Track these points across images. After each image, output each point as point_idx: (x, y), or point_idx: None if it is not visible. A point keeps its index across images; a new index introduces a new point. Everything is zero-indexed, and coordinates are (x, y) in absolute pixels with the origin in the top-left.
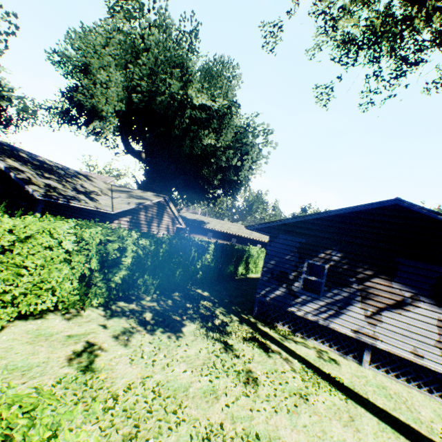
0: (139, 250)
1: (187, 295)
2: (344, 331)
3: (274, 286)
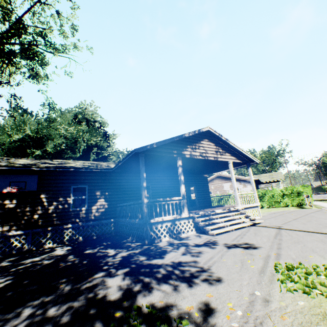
0: None
1: None
2: None
3: None
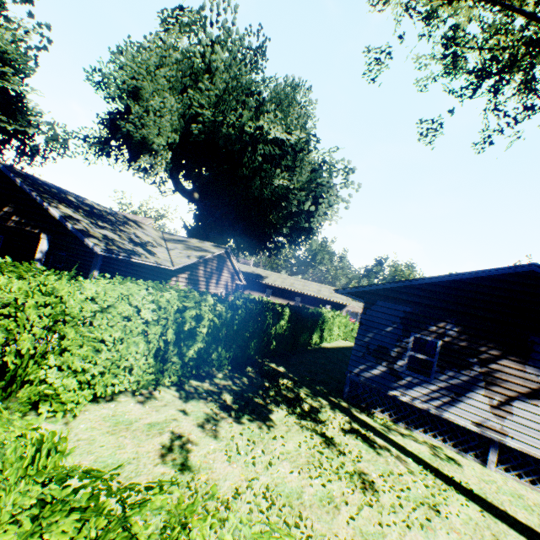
0: (214, 317)
1: (262, 372)
2: (463, 424)
3: (371, 364)
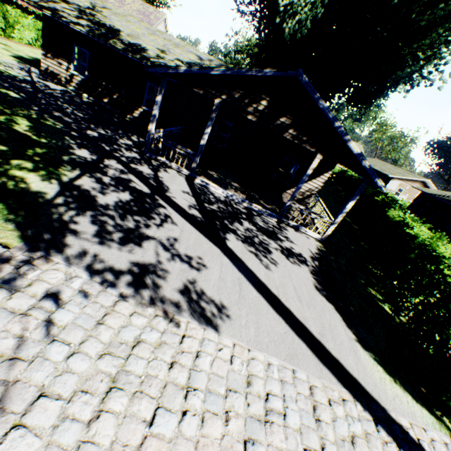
0: None
1: None
2: None
3: None
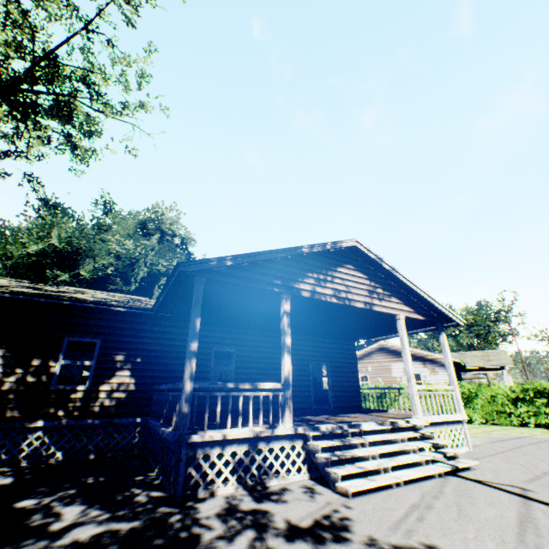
0: None
1: None
2: None
3: None
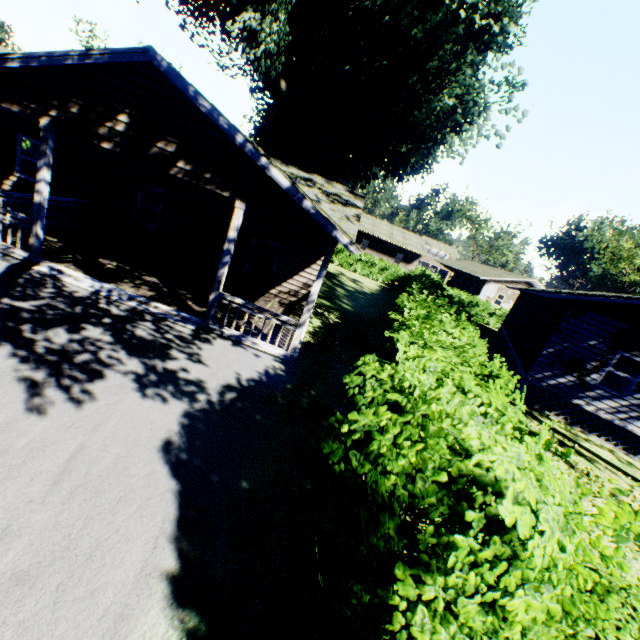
0: None
1: None
2: None
3: (558, 373)
